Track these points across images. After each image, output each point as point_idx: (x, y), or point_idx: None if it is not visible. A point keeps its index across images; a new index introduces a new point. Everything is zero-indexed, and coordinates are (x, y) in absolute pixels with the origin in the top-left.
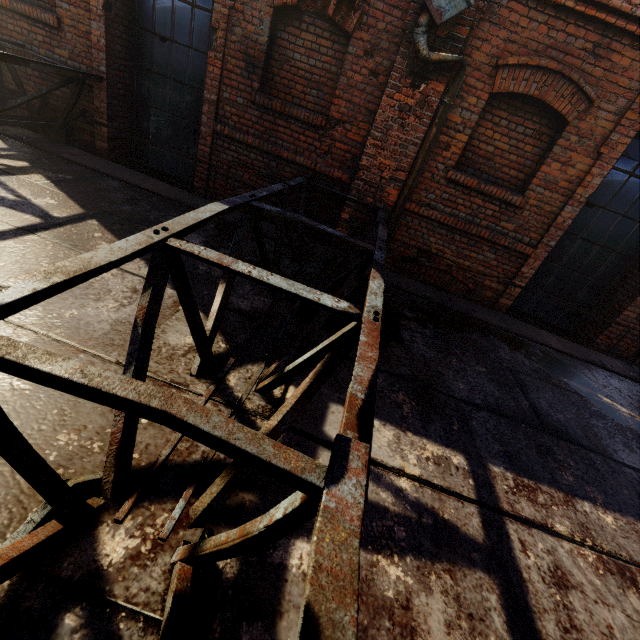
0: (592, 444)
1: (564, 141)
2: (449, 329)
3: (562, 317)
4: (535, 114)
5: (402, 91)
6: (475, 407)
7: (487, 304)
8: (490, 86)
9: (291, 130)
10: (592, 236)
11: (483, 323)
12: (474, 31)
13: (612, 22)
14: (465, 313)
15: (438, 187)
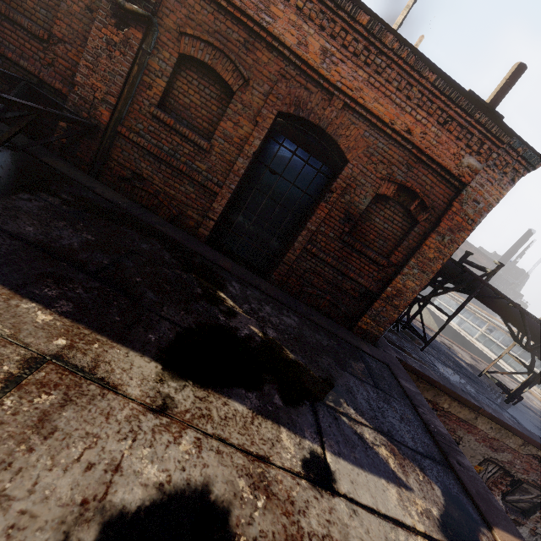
0: (140, 296)
1: (234, 106)
2: (104, 218)
3: (260, 260)
4: (217, 83)
5: (108, 28)
6: (15, 238)
7: (191, 232)
8: (179, 48)
9: (17, 35)
10: (274, 196)
11: (162, 234)
12: (164, 1)
13: (252, 26)
14: (148, 223)
15: (145, 119)
